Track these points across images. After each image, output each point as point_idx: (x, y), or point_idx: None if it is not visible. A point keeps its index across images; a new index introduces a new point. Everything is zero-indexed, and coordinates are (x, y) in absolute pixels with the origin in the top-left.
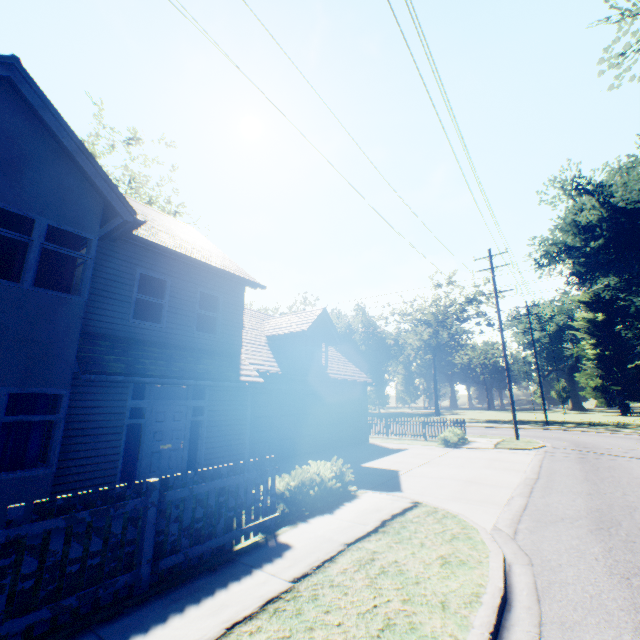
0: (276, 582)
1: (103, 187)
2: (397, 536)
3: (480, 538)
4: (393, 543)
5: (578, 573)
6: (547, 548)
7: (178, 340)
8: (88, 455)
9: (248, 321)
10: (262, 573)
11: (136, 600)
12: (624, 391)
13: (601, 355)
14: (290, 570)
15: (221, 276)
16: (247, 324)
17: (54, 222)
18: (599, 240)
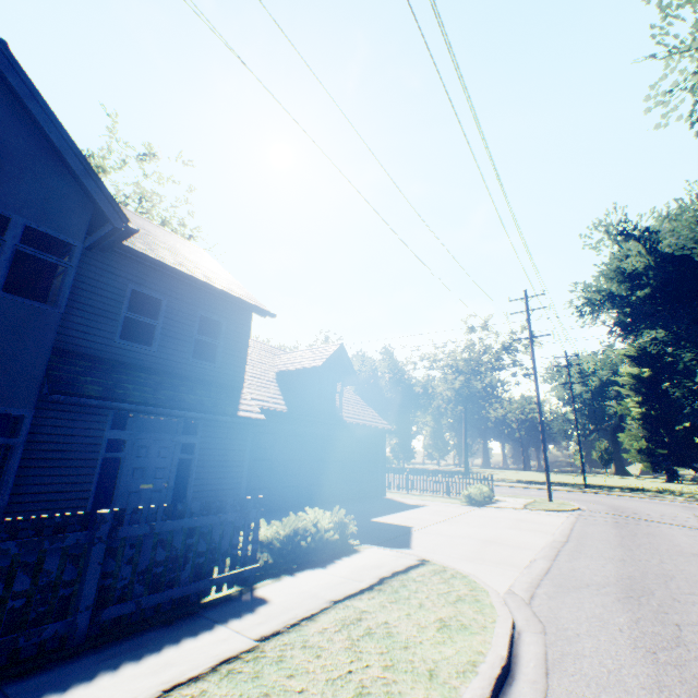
0: (239, 640)
1: (92, 189)
2: (394, 595)
3: (489, 601)
4: (387, 602)
5: (597, 644)
6: (565, 615)
7: (171, 367)
8: (52, 490)
9: (257, 354)
10: (225, 629)
11: (64, 654)
12: (671, 455)
13: (647, 414)
14: (259, 627)
15: (226, 300)
16: (255, 357)
17: (33, 223)
18: (645, 289)
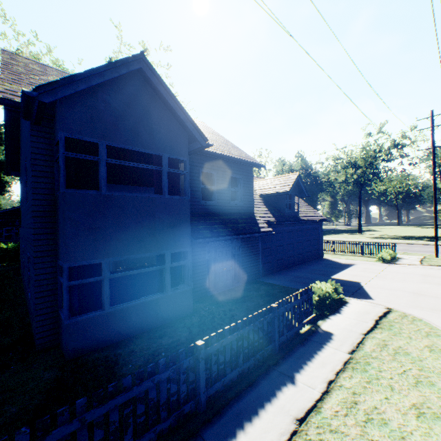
0: (340, 353)
1: (190, 127)
2: (391, 331)
3: None
4: (391, 335)
5: None
6: None
7: (223, 209)
8: (194, 276)
9: None
10: (329, 348)
11: (279, 356)
12: None
13: None
14: (343, 347)
15: (240, 164)
16: None
17: (169, 155)
18: None
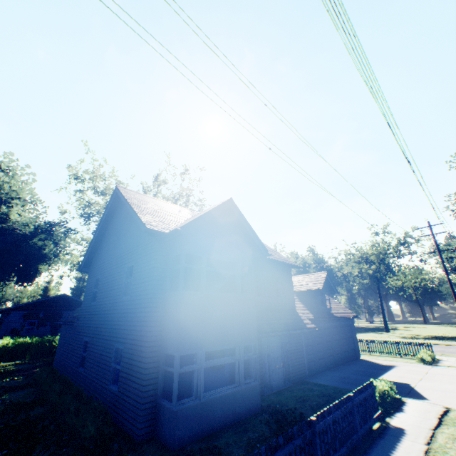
0: (418, 444)
1: (256, 242)
2: (455, 427)
3: None
4: None
5: None
6: None
7: (272, 305)
8: (253, 372)
9: None
10: (406, 440)
11: (365, 446)
12: None
13: None
14: (418, 439)
15: (282, 265)
16: None
17: (241, 262)
18: None
